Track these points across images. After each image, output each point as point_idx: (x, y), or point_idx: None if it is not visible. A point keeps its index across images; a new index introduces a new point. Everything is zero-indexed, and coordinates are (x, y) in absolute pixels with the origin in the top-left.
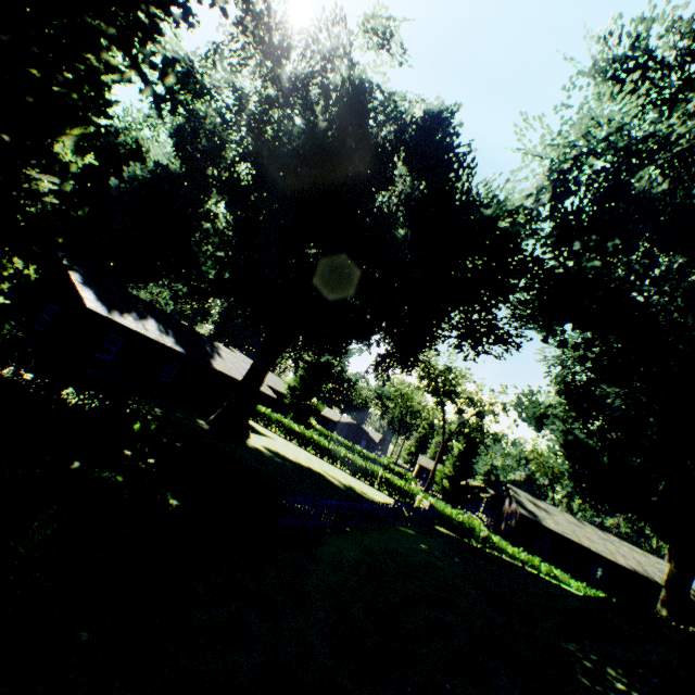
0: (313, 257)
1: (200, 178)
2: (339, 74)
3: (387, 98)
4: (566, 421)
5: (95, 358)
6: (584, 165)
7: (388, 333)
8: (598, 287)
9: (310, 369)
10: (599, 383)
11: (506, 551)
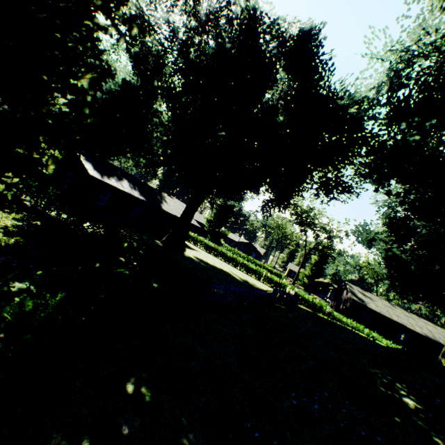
0: (222, 138)
1: (150, 89)
2: (239, 5)
3: (272, 22)
4: (388, 243)
5: (95, 205)
6: (415, 64)
7: (270, 187)
8: (416, 154)
9: (220, 209)
10: (413, 218)
11: (342, 321)
